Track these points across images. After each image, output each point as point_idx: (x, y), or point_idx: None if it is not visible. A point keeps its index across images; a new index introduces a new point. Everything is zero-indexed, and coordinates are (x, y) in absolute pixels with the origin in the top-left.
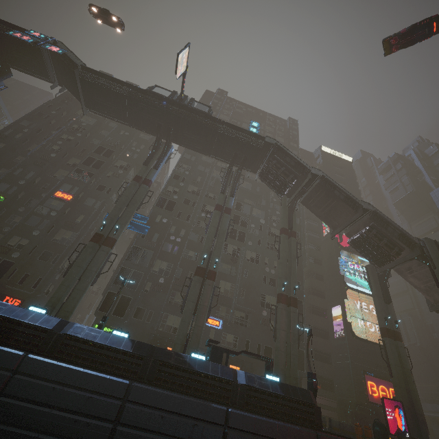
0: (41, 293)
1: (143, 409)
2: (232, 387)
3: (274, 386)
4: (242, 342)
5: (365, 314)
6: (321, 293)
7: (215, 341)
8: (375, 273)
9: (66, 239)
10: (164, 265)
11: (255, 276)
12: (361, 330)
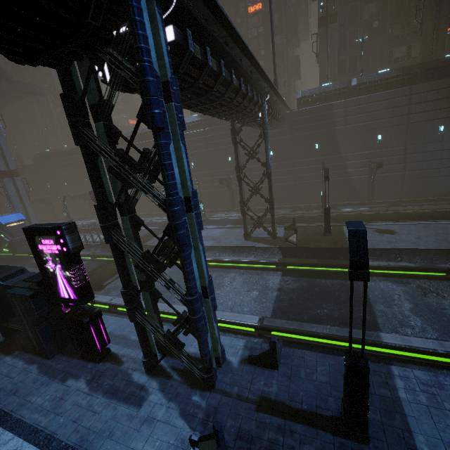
0: (291, 88)
1: (423, 94)
2: None
3: None
4: None
5: None
6: None
7: None
8: None
9: (279, 44)
10: (371, 8)
11: None
12: None
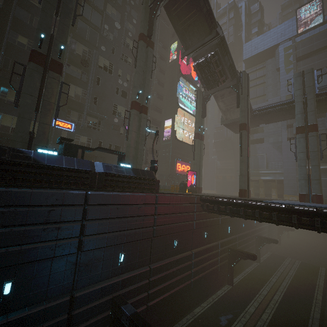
0: None
1: None
2: (91, 176)
3: (128, 171)
4: (95, 143)
5: (185, 126)
6: (160, 110)
7: (67, 139)
8: (201, 96)
9: None
10: None
11: (108, 85)
12: (181, 135)
